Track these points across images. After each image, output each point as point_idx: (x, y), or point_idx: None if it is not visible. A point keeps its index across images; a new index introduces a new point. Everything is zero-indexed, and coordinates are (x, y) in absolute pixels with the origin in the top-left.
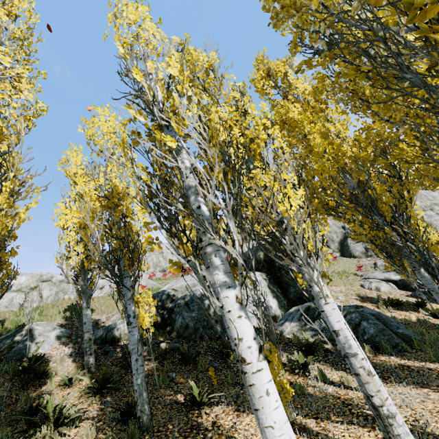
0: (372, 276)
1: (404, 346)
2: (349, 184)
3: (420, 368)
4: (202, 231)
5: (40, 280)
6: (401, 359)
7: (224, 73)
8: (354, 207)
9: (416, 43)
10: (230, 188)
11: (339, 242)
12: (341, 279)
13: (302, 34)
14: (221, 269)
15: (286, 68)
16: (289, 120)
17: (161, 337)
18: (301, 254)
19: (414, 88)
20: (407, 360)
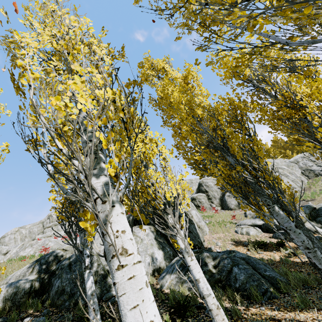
0: (243, 223)
1: (272, 292)
2: (201, 127)
3: (291, 321)
4: None
5: None
6: (271, 309)
7: None
8: (207, 148)
9: None
10: None
11: (219, 198)
12: (221, 227)
13: None
14: None
15: (164, 63)
16: (165, 95)
17: (32, 308)
18: (100, 181)
19: None
20: (277, 310)
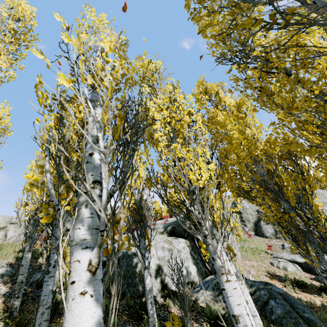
0: (280, 256)
1: None
2: (259, 171)
3: None
4: (84, 178)
5: (9, 222)
6: None
7: (167, 76)
8: (263, 190)
9: (314, 47)
10: (120, 135)
11: (254, 223)
12: (254, 255)
13: (225, 53)
14: (85, 223)
15: (218, 88)
16: (217, 122)
17: None
18: (208, 224)
19: (313, 84)
20: None
